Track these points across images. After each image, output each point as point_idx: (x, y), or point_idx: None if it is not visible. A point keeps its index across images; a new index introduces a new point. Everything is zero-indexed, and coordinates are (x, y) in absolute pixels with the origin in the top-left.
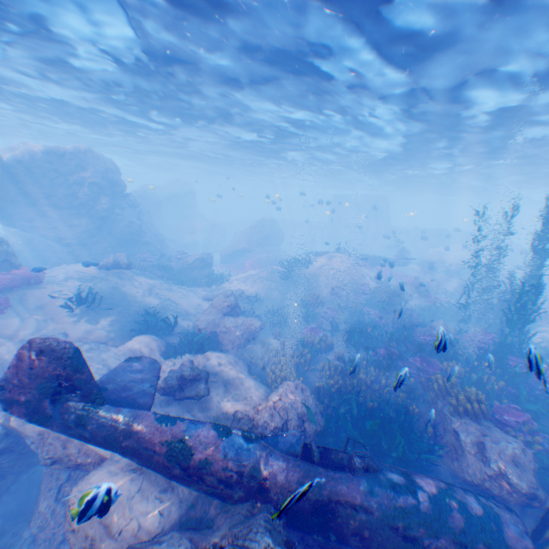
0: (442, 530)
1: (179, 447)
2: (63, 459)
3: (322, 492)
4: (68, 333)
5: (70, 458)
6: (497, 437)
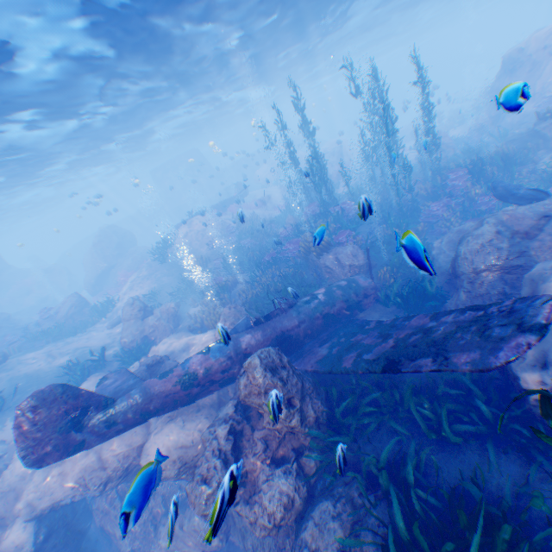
0: (335, 301)
1: (187, 377)
2: (112, 476)
3: (277, 331)
4: (7, 438)
5: (117, 470)
6: (341, 250)
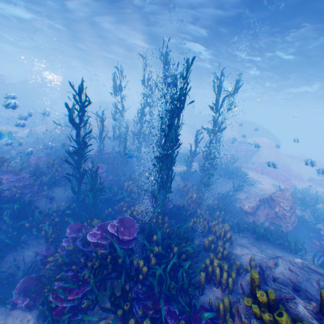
0: None
1: None
2: None
3: None
4: None
5: None
6: None
